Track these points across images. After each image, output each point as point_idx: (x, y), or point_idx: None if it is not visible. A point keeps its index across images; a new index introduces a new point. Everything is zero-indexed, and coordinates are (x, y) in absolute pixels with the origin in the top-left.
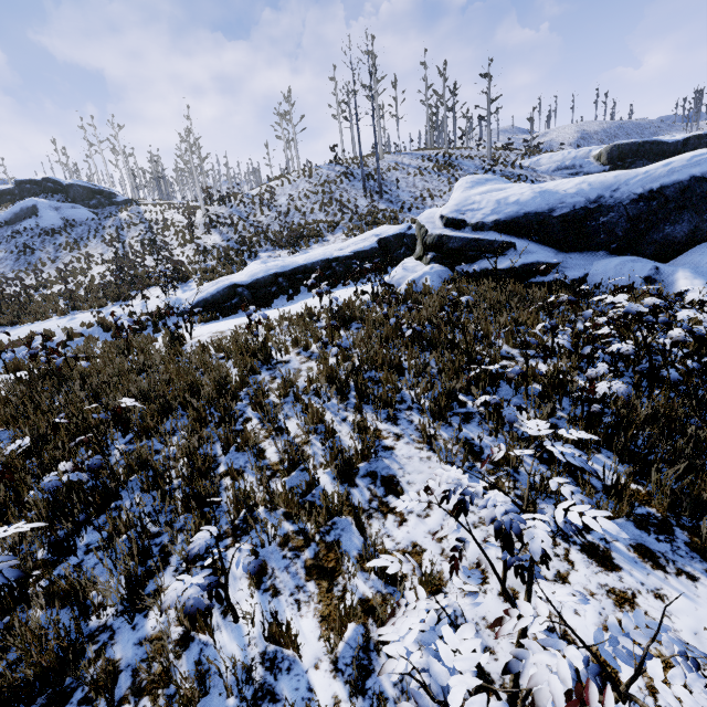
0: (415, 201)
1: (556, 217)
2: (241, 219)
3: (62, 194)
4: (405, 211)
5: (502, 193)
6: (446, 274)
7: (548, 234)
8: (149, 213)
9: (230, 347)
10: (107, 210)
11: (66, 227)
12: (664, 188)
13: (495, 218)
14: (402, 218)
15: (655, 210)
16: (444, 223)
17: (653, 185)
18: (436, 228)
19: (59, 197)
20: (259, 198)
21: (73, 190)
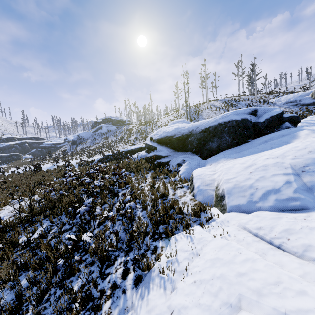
0: None
1: (175, 138)
2: (145, 130)
3: (111, 122)
4: None
5: (170, 128)
6: (144, 156)
7: (172, 144)
8: (130, 127)
9: None
10: (121, 126)
11: (107, 132)
12: (209, 127)
13: (158, 138)
14: None
15: (206, 136)
16: (150, 138)
17: (207, 126)
18: (148, 140)
19: (110, 123)
20: (154, 122)
21: (114, 121)
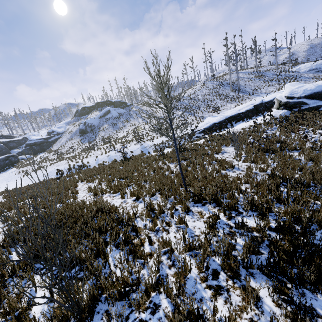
0: (253, 91)
1: None
2: (187, 105)
3: (112, 105)
4: (251, 95)
5: (304, 87)
6: (289, 112)
7: (321, 97)
8: (143, 108)
9: (248, 131)
10: (126, 108)
11: (120, 115)
12: None
13: (304, 95)
14: (251, 97)
15: None
16: (286, 98)
17: None
18: (284, 99)
19: (111, 106)
20: (190, 97)
21: (116, 103)
